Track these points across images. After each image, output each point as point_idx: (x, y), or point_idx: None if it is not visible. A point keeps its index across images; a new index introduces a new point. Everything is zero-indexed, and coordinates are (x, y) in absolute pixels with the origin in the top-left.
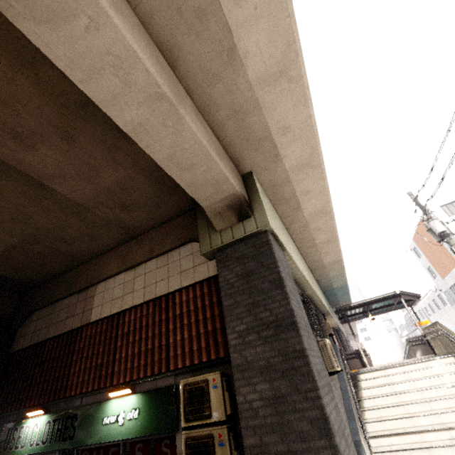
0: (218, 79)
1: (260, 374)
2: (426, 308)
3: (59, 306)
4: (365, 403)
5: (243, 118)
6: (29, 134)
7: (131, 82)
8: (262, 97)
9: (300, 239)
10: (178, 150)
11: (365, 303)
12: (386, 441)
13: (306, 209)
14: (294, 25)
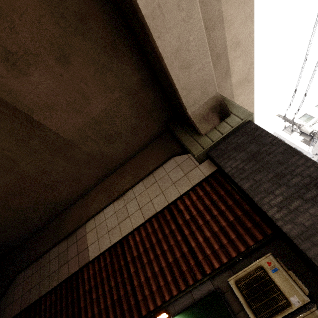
0: None
1: None
2: None
3: (47, 258)
4: None
5: (210, 33)
6: (23, 55)
7: None
8: (226, 11)
9: None
10: (183, 42)
11: None
12: None
13: None
14: None
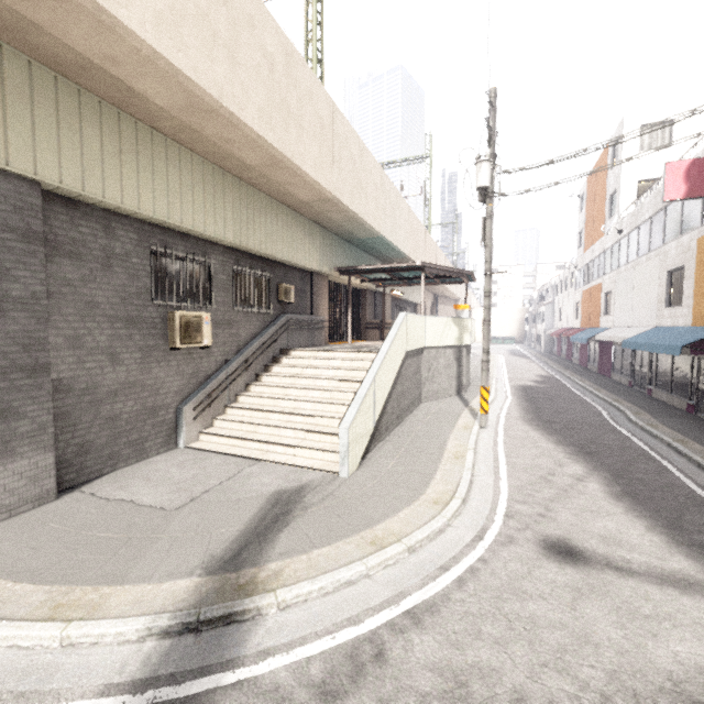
0: None
1: None
2: (558, 285)
3: None
4: (264, 379)
5: None
6: None
7: None
8: None
9: (208, 153)
10: None
11: (380, 269)
12: (239, 412)
13: (151, 96)
14: None
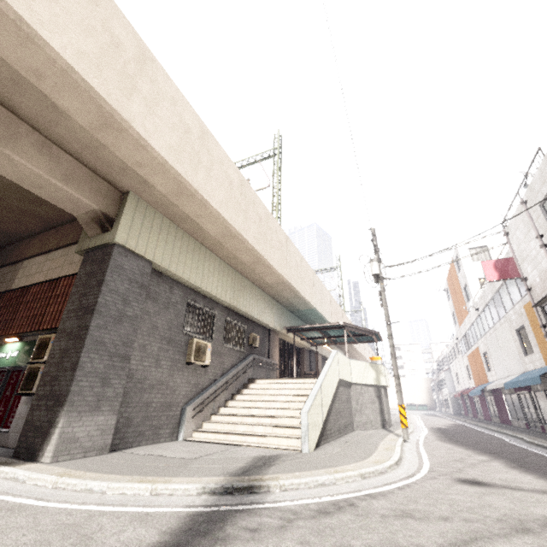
0: (56, 123)
1: (66, 336)
2: (449, 355)
3: None
4: (238, 397)
5: (95, 151)
6: None
7: None
8: (102, 139)
9: (224, 256)
10: (22, 175)
11: (315, 328)
12: (221, 418)
13: (208, 230)
14: (97, 95)
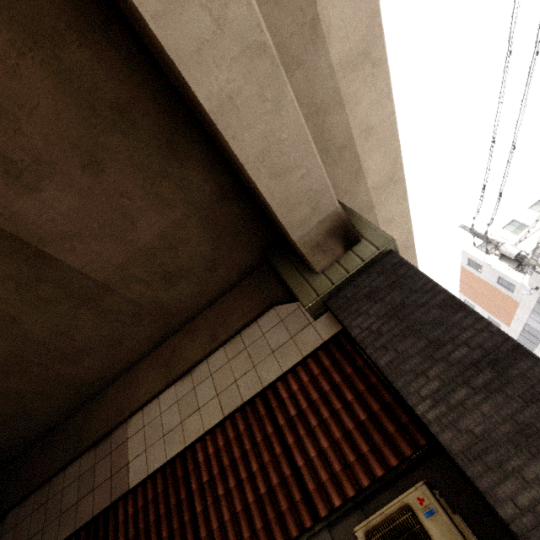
0: (297, 63)
1: (516, 448)
2: None
3: (59, 482)
4: None
5: (323, 118)
6: (32, 163)
7: (226, 22)
8: (345, 88)
9: None
10: (273, 142)
11: None
12: None
13: None
14: None
